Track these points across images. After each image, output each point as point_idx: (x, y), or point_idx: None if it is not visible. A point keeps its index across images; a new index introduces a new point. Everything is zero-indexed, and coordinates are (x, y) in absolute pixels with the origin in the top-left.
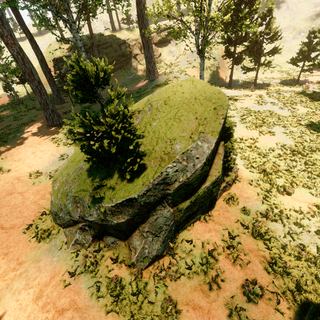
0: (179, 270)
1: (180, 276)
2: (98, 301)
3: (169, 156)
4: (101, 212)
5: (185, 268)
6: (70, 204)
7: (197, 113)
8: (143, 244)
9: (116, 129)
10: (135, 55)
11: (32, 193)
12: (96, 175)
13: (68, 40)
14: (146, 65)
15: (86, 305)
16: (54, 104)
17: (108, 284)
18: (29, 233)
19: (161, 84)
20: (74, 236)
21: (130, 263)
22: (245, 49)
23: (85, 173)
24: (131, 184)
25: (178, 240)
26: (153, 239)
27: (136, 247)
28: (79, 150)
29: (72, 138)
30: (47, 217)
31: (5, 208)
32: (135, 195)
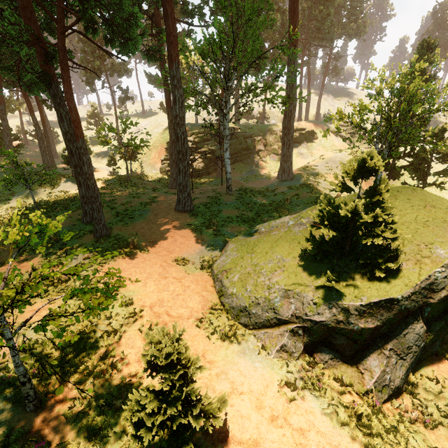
0: (432, 416)
1: (437, 424)
2: (344, 429)
3: (431, 260)
4: (340, 312)
5: (439, 415)
6: (278, 298)
7: (446, 221)
8: (384, 365)
9: (366, 222)
10: (258, 151)
11: (191, 281)
12: (313, 270)
13: (189, 126)
14: (281, 164)
15: (329, 430)
16: (168, 188)
17: (347, 410)
18: (204, 328)
19: (301, 187)
20: (279, 340)
21: (363, 390)
22: (407, 165)
23: (291, 265)
24: (385, 284)
25: (416, 375)
26: (397, 361)
27: (371, 369)
28: (246, 241)
29: (215, 228)
30: (220, 314)
31: (165, 293)
32: (399, 296)
